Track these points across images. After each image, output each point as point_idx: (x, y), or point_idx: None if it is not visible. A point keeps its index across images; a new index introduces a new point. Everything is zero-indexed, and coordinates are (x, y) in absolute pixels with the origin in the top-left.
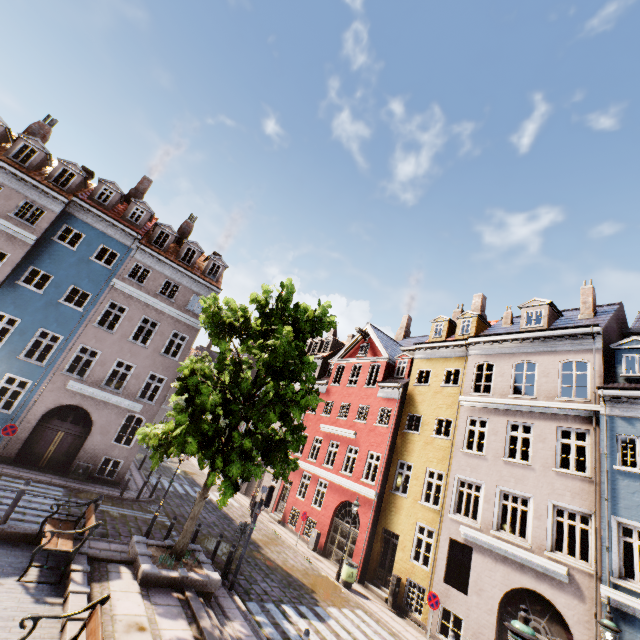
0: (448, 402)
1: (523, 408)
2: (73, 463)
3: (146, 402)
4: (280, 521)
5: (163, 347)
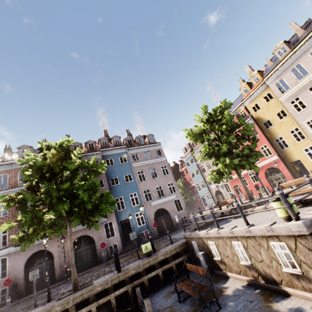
0: (275, 106)
1: (308, 80)
2: (174, 226)
3: (174, 193)
4: (246, 199)
5: (162, 174)
